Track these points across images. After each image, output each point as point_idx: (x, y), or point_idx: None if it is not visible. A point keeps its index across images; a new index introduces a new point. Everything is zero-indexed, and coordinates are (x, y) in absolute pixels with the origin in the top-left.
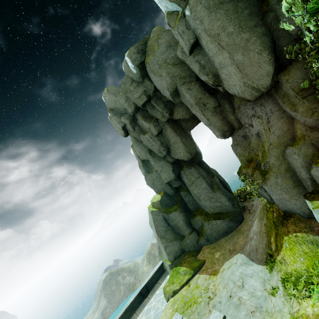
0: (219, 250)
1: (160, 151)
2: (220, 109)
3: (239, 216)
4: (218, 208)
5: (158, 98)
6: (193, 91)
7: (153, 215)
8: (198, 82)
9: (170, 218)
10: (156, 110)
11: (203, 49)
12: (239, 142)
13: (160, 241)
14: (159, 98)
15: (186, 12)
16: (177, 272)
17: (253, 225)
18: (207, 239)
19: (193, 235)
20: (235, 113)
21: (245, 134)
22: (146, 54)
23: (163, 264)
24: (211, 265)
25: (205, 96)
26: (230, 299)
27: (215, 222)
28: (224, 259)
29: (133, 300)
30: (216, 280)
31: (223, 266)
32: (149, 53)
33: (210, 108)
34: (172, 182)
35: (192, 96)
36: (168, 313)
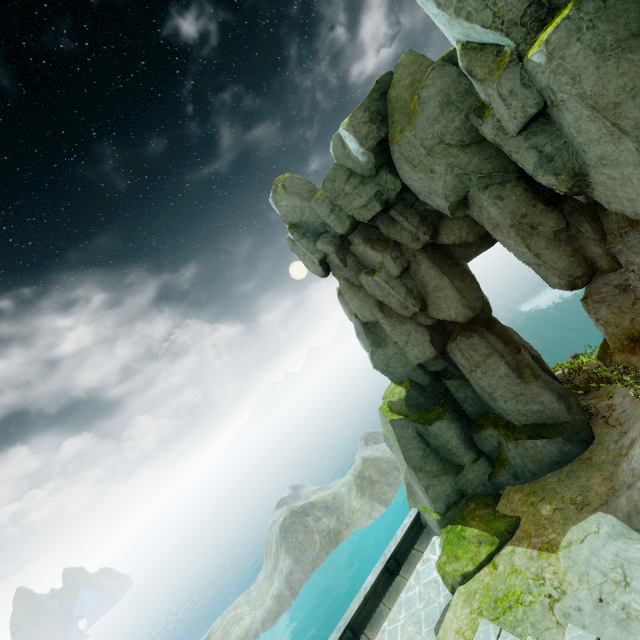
0: (548, 500)
1: (404, 306)
2: (568, 234)
3: (585, 431)
4: (536, 414)
5: (406, 205)
6: (509, 201)
7: (396, 428)
8: (520, 182)
9: (431, 433)
10: (399, 228)
11: (553, 122)
12: (606, 298)
13: (415, 476)
14: (409, 206)
15: (534, 57)
16: (459, 537)
17: (629, 457)
18: (514, 474)
19: (480, 464)
20: (605, 243)
21: (625, 283)
22: (389, 122)
23: (420, 516)
24: (535, 530)
25: (536, 210)
26: (601, 606)
27: (532, 443)
28: (564, 521)
29: (375, 581)
30: (557, 563)
31: (567, 535)
32: (396, 119)
33: (544, 234)
34: (428, 361)
35: (506, 212)
36: (462, 615)
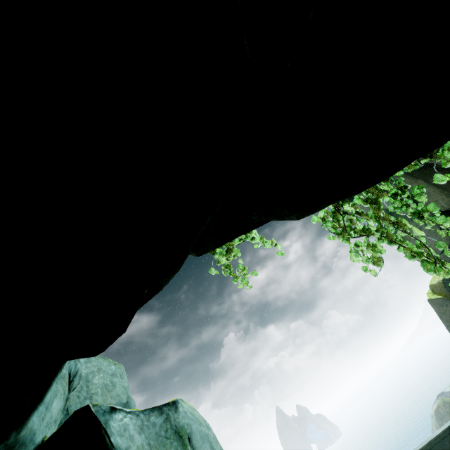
0: None
1: None
2: None
3: None
4: None
5: None
6: None
7: (434, 306)
8: None
9: None
10: None
11: None
12: None
13: None
14: None
15: None
16: None
17: None
18: None
19: None
20: None
21: None
22: None
23: None
24: None
25: None
26: None
27: None
28: None
29: (440, 433)
30: None
31: None
32: None
33: None
34: None
35: None
36: None
